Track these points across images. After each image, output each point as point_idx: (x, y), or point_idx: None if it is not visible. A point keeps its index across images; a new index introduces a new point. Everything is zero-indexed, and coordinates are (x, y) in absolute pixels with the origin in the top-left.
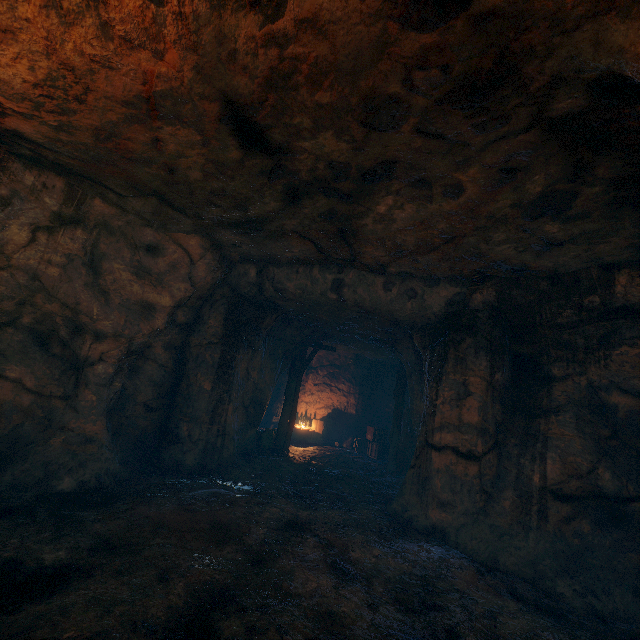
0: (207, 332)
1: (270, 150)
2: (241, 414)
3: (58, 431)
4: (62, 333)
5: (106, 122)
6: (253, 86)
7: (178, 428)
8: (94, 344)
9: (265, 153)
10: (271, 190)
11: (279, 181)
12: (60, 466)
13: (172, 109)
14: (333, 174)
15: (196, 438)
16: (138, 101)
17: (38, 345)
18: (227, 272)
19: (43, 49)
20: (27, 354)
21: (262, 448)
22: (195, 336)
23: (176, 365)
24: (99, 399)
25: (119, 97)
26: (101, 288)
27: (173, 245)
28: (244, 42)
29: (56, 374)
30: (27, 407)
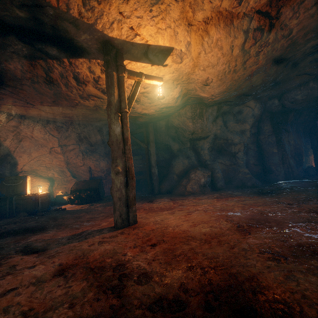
0: (265, 132)
1: (286, 60)
2: (292, 160)
3: (238, 172)
4: (224, 148)
5: (238, 86)
6: (282, 52)
7: (270, 168)
8: (234, 147)
9: (284, 62)
10: (286, 70)
11: (289, 65)
12: (244, 180)
13: (257, 72)
14: (313, 48)
15: (279, 170)
16: (248, 76)
17: (219, 154)
18: (264, 107)
19: (230, 81)
20: (218, 156)
21: (309, 175)
22: (261, 135)
23: (257, 148)
24: (243, 162)
25: (244, 78)
26: (229, 131)
27: (245, 108)
28: (279, 46)
29: (228, 159)
30: (226, 169)
